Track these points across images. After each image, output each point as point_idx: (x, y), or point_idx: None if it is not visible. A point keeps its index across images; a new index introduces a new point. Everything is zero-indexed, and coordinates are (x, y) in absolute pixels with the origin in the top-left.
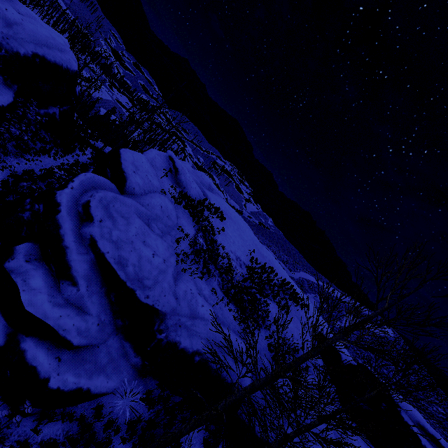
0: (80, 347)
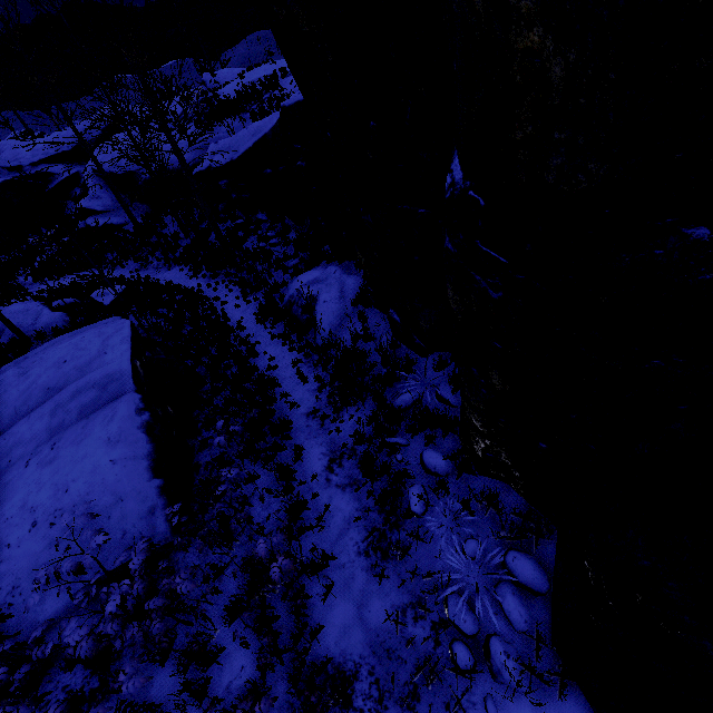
0: (105, 212)
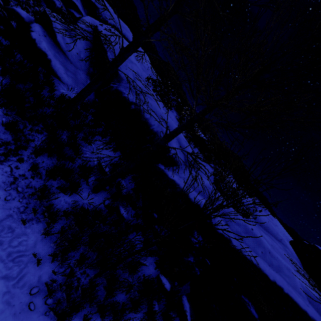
0: (60, 47)
